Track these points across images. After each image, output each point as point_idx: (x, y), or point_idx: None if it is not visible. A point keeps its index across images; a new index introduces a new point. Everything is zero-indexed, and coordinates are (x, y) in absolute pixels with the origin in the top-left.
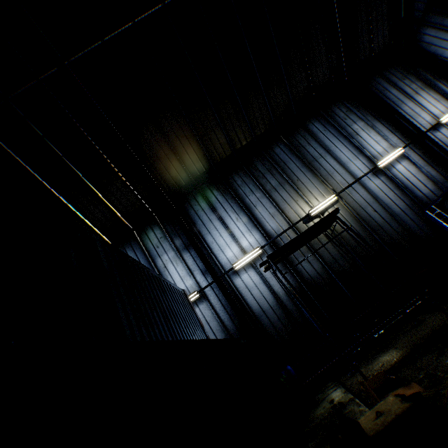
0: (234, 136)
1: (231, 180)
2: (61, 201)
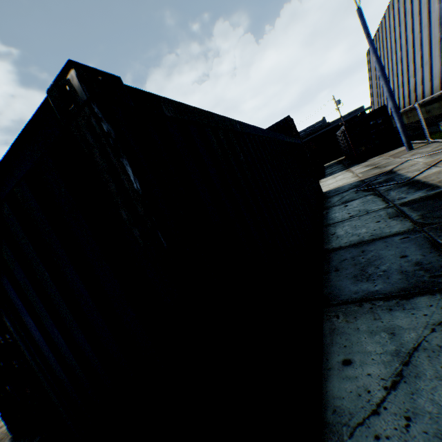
0: None
1: None
2: None
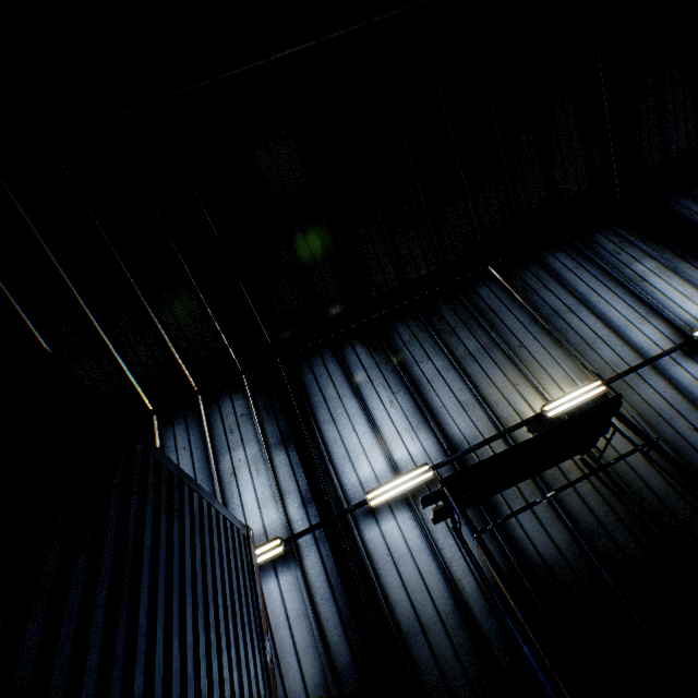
0: (407, 258)
1: (391, 331)
2: (87, 317)
